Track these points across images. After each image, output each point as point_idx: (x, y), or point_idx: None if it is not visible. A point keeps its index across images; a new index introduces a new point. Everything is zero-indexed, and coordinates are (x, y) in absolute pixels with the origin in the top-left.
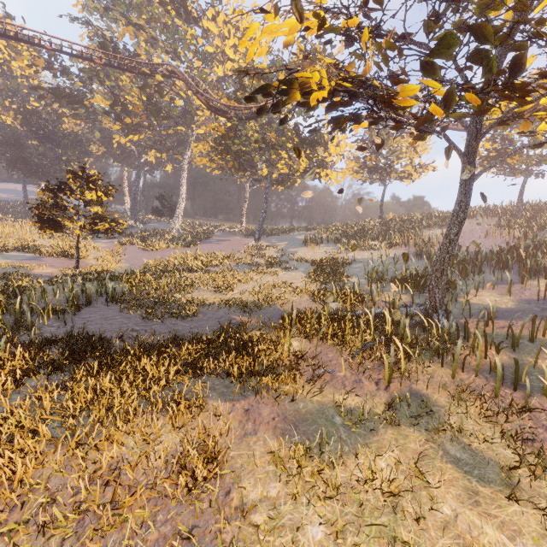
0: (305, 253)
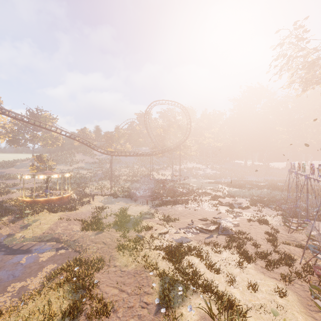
0: (63, 168)
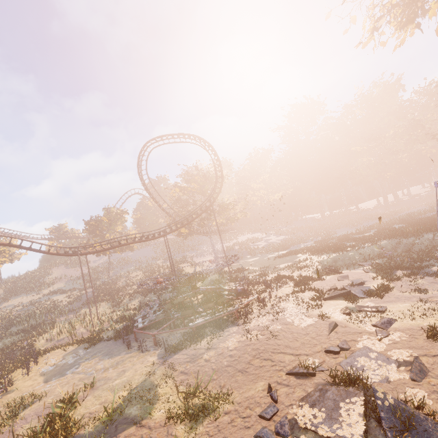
0: (21, 301)
